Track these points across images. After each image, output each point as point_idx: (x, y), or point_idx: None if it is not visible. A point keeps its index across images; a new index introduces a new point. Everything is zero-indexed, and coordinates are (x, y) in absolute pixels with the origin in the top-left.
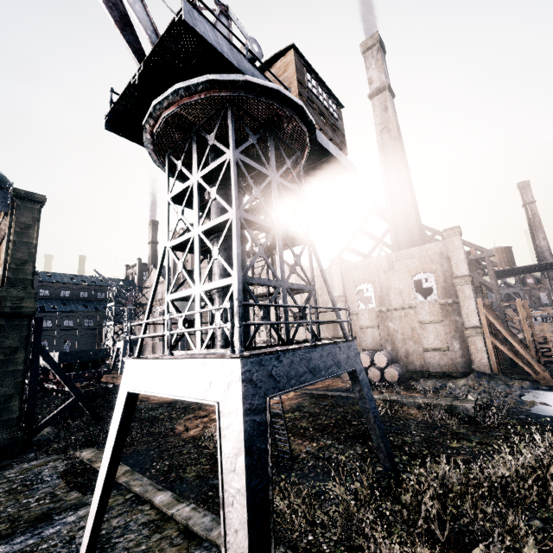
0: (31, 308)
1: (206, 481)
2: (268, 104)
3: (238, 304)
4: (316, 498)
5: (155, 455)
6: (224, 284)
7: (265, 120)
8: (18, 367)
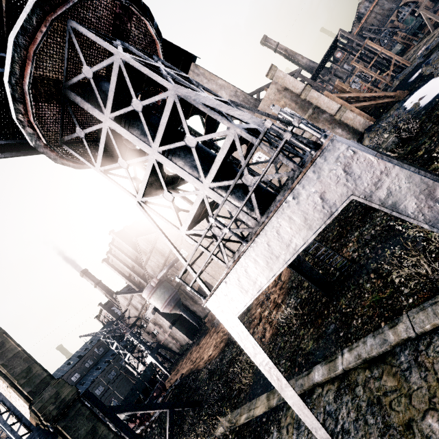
0: (71, 391)
1: (326, 335)
2: (102, 5)
3: (279, 107)
4: (406, 253)
5: None
6: (226, 151)
7: (111, 31)
8: (109, 438)
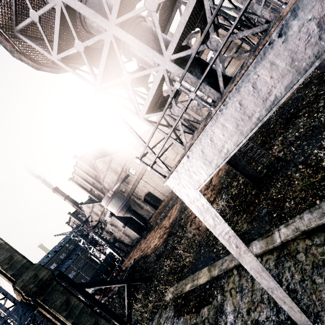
0: (47, 273)
1: (259, 217)
2: None
3: None
4: None
5: (207, 249)
6: (191, 9)
7: None
8: (80, 307)
